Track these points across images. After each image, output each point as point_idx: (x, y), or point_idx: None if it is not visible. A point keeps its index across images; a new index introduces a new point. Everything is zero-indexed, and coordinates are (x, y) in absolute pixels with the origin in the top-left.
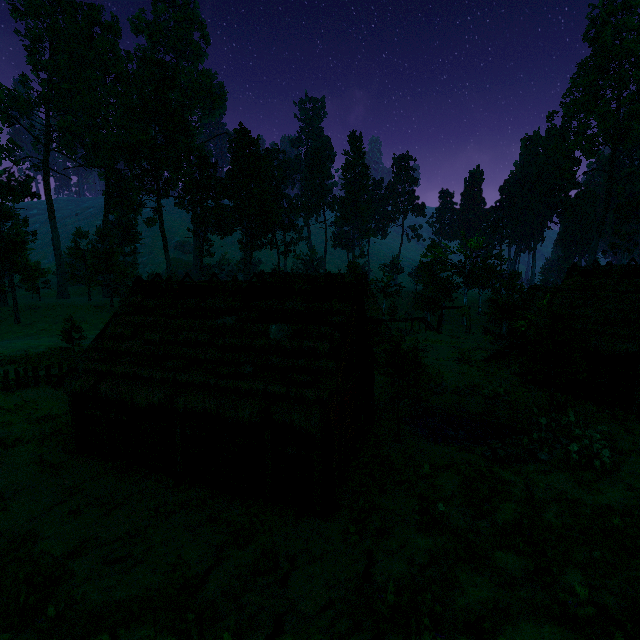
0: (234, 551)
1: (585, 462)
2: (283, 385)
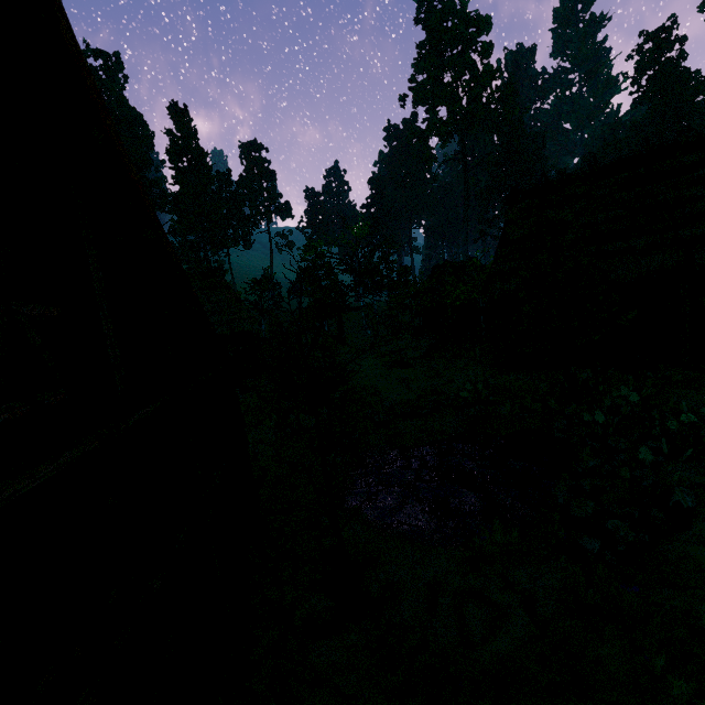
0: None
1: None
2: None
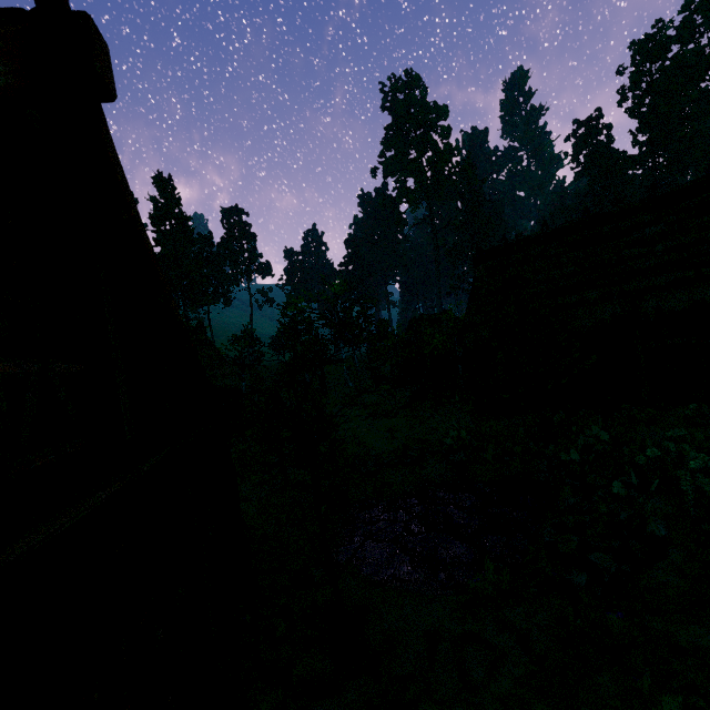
0: None
1: None
2: None
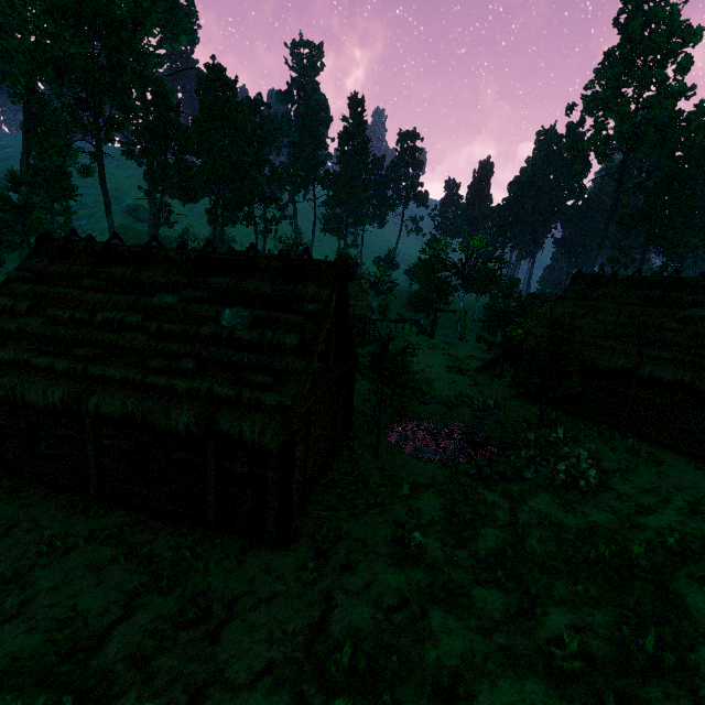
0: (153, 597)
1: (570, 482)
2: (234, 386)
